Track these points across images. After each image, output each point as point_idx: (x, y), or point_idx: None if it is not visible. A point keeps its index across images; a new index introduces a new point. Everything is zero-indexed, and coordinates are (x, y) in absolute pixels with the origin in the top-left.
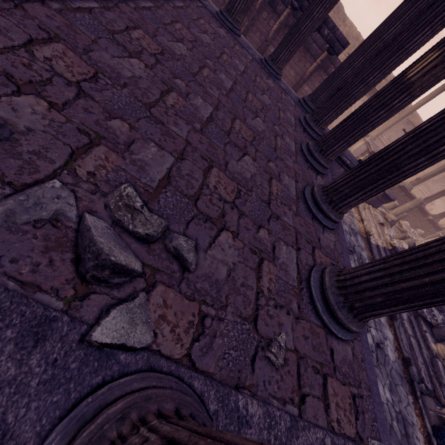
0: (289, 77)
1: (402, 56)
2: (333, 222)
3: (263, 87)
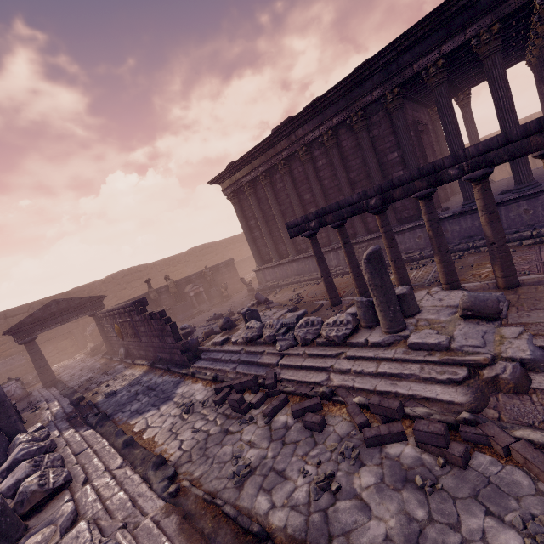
0: None
1: None
2: None
3: None
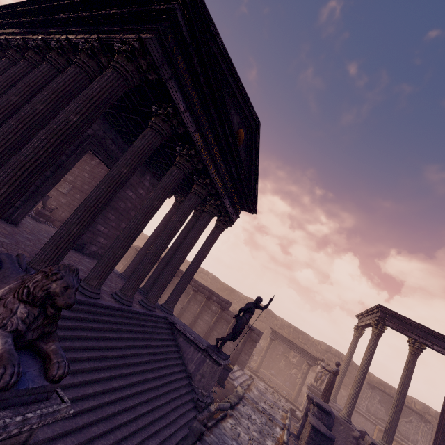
0: (214, 336)
1: (174, 262)
2: (82, 287)
3: (118, 285)
